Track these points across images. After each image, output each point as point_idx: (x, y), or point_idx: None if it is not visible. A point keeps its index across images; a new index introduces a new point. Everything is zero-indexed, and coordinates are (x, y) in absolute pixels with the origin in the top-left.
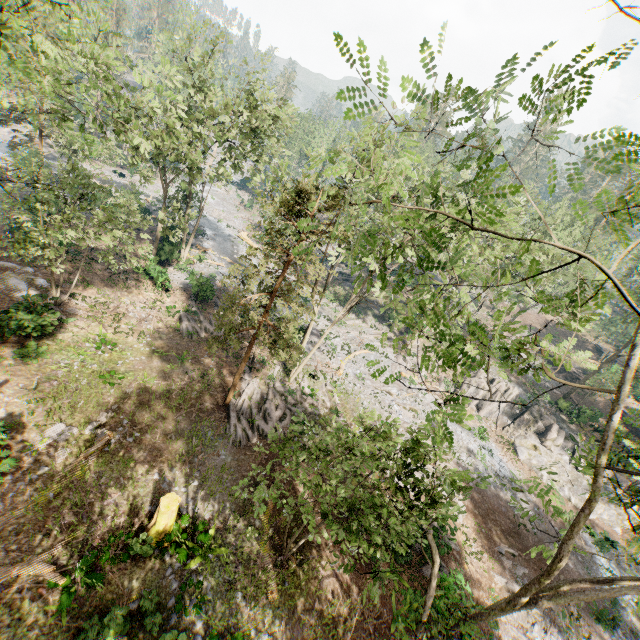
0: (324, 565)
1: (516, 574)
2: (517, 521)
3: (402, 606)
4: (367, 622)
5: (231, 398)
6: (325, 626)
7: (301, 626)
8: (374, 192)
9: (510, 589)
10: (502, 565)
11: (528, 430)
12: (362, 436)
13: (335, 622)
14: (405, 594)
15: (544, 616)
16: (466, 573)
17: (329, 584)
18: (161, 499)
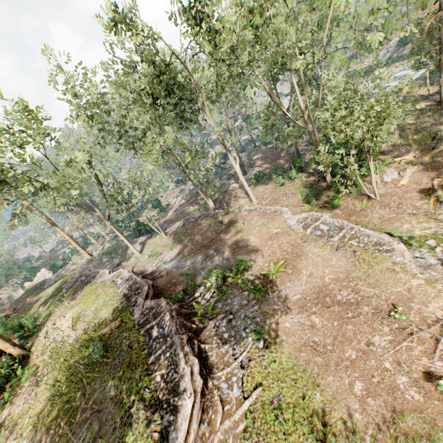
0: None
1: None
2: None
3: None
4: None
5: (442, 99)
6: None
7: None
8: None
9: None
10: None
11: None
12: None
13: None
14: None
15: None
16: None
17: None
18: None
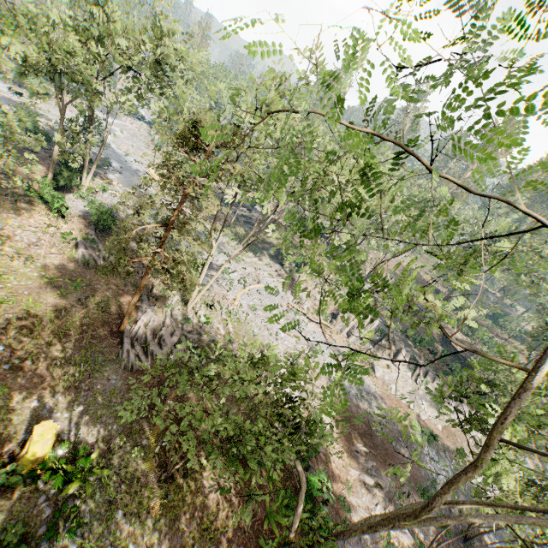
0: (207, 476)
1: (367, 467)
2: (371, 425)
3: (274, 504)
4: (243, 522)
5: (126, 325)
6: (204, 531)
7: (180, 534)
8: (270, 136)
9: (361, 479)
10: (357, 461)
11: (384, 353)
12: (245, 362)
13: (213, 526)
14: (278, 493)
15: (385, 498)
16: (329, 470)
17: (211, 492)
18: (35, 428)
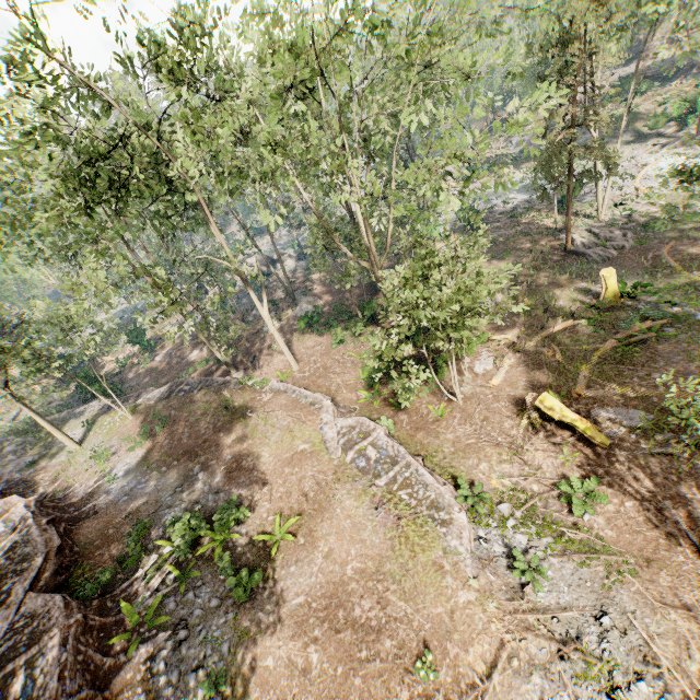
0: None
1: None
2: None
3: None
4: None
5: (570, 244)
6: None
7: None
8: None
9: None
10: None
11: None
12: None
13: None
14: None
15: None
16: None
17: None
18: (600, 274)
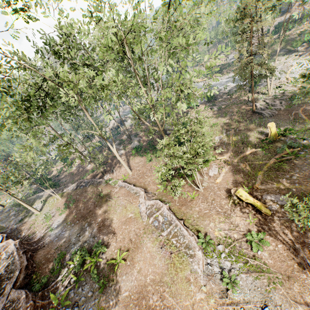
0: None
1: None
2: None
3: None
4: None
5: (254, 109)
6: None
7: None
8: None
9: None
10: None
11: None
12: None
13: None
14: None
15: None
16: None
17: None
18: (267, 125)
